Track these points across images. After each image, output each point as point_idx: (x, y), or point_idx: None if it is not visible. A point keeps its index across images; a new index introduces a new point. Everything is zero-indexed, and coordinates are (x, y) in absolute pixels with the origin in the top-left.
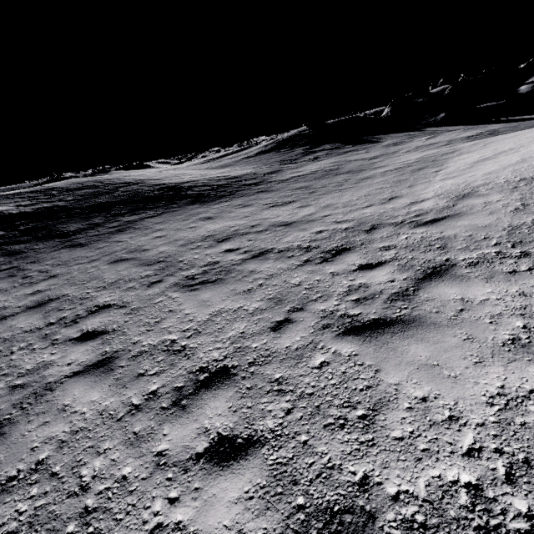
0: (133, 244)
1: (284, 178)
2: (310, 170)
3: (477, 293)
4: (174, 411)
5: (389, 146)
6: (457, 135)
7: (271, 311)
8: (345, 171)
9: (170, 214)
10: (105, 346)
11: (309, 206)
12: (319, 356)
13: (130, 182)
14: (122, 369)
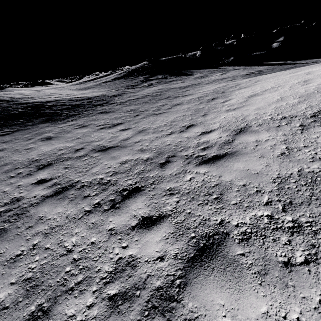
0: None
1: (123, 101)
2: (143, 95)
3: (250, 313)
4: None
5: (197, 78)
6: (239, 73)
7: (10, 314)
8: (165, 97)
9: (21, 133)
10: None
11: (129, 129)
12: None
13: (6, 100)
14: None
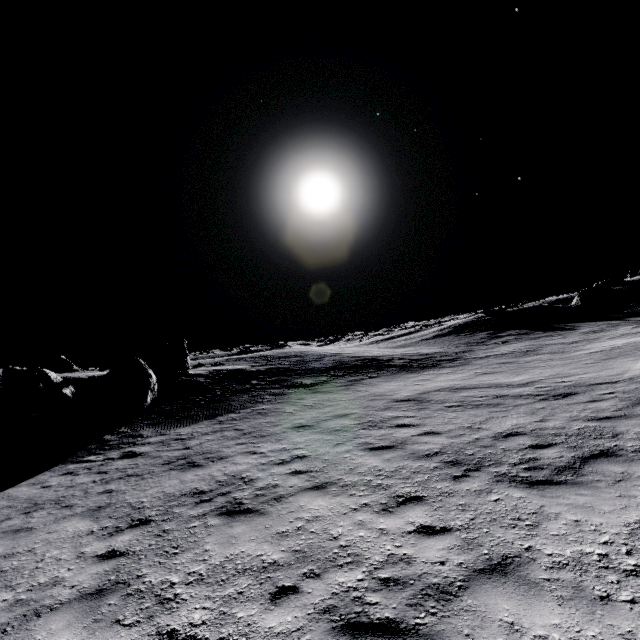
0: (375, 392)
1: (481, 356)
2: (505, 351)
3: None
4: (498, 441)
5: (588, 333)
6: None
7: (530, 416)
8: (544, 352)
9: (387, 377)
10: (421, 428)
11: (522, 374)
12: (575, 427)
13: (327, 354)
14: (445, 433)
